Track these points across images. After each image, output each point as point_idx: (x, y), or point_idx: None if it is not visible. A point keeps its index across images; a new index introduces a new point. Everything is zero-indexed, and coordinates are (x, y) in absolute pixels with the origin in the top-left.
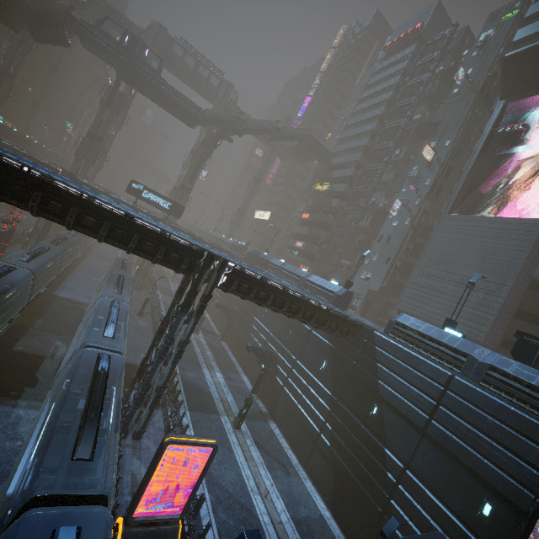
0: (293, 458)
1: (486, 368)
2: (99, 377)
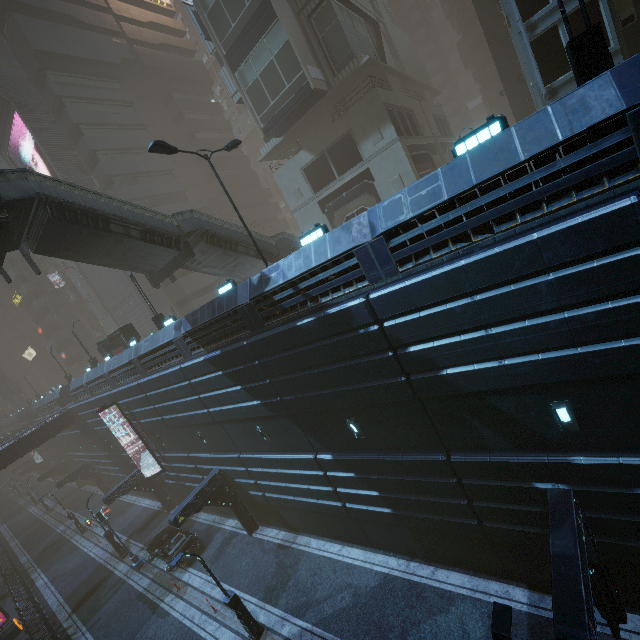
0: (133, 499)
1: (87, 386)
2: None
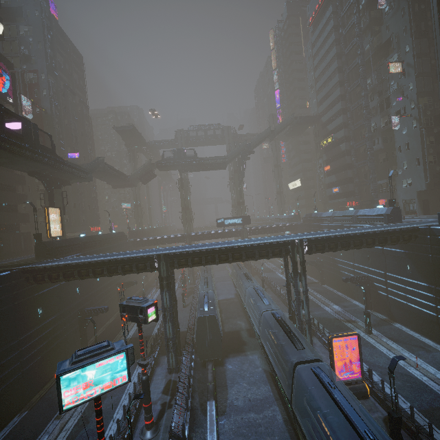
0: (428, 341)
1: None
2: (281, 321)
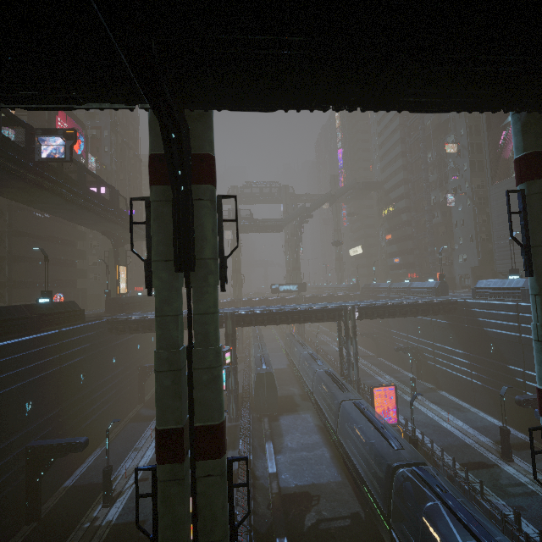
0: (465, 405)
1: None
2: (332, 375)
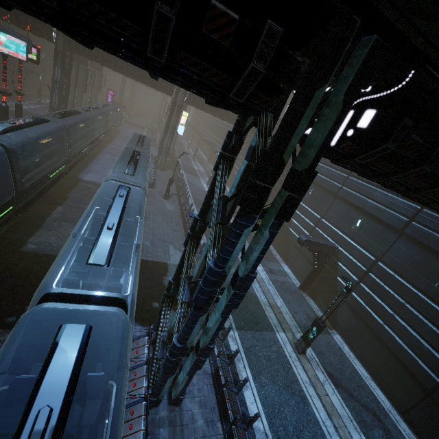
0: (381, 397)
1: None
2: None
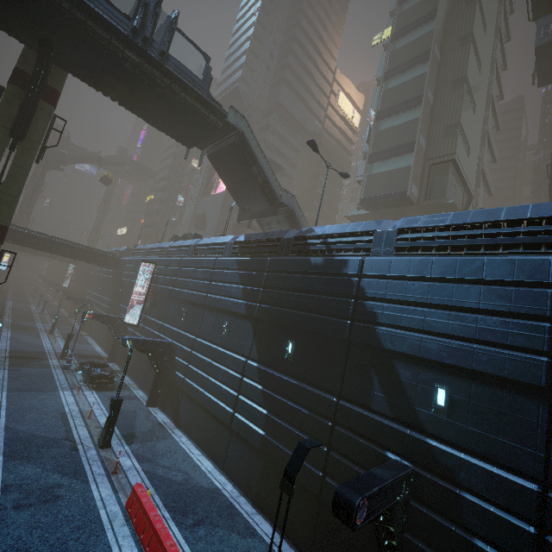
0: (93, 342)
1: (148, 250)
2: None
